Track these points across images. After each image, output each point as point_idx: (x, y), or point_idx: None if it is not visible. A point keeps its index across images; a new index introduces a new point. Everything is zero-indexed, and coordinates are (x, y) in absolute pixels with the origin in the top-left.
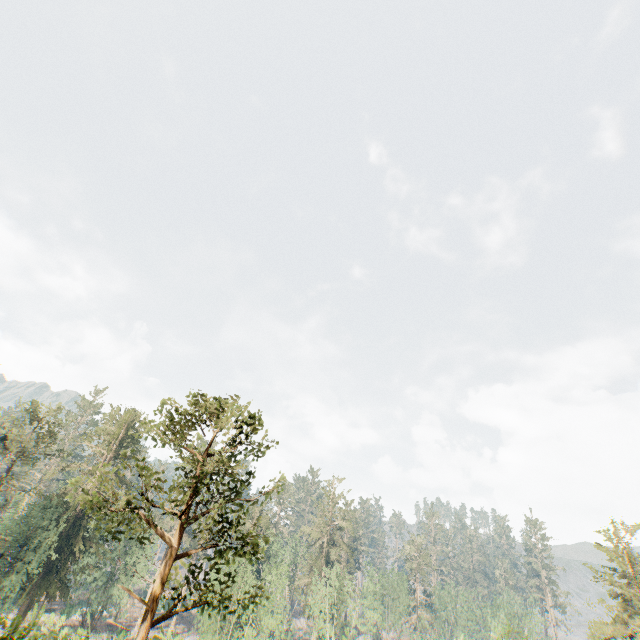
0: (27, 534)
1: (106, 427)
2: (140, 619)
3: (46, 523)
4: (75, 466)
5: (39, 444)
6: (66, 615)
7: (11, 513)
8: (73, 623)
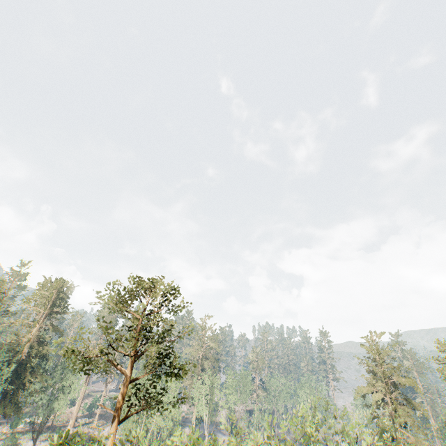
0: None
1: (41, 292)
2: (71, 421)
3: None
4: (19, 322)
5: None
6: (15, 425)
7: None
8: (20, 430)
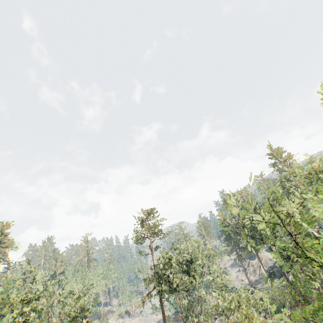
0: None
1: None
2: None
3: None
4: None
5: None
6: None
7: None
8: None
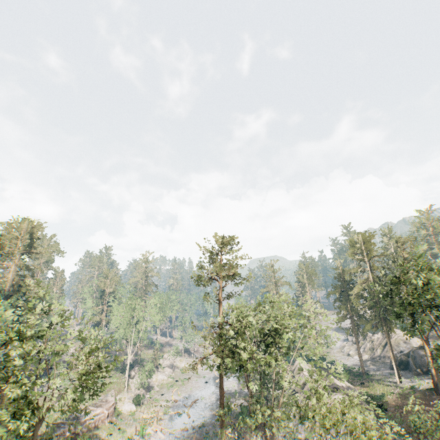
0: None
1: (13, 233)
2: None
3: None
4: None
5: None
6: None
7: None
8: None
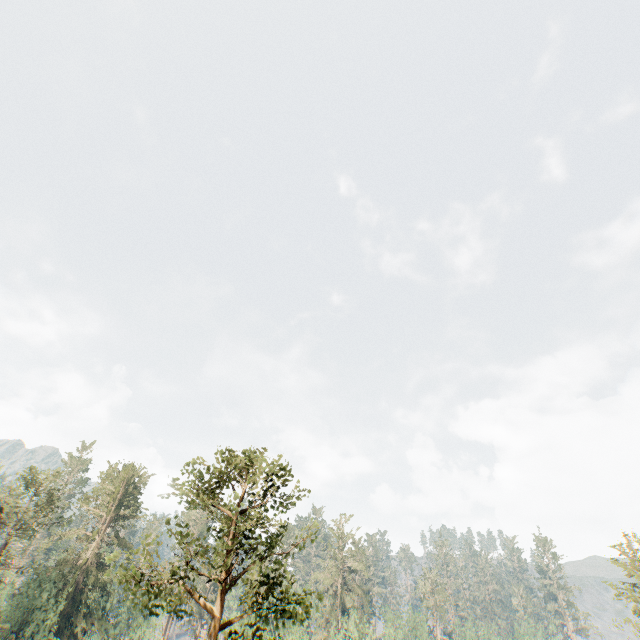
0: (22, 617)
1: (104, 486)
2: None
3: (43, 602)
4: (73, 533)
5: (37, 513)
6: None
7: (6, 595)
8: None
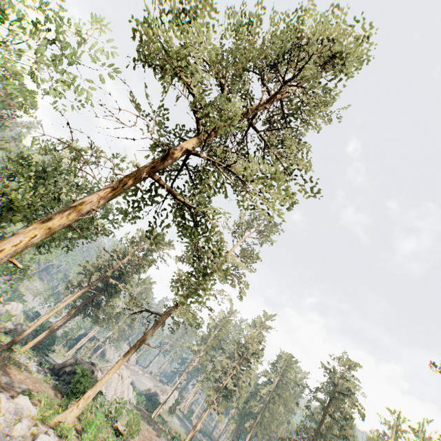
0: None
1: None
2: None
3: None
4: None
5: None
6: None
7: None
8: None
